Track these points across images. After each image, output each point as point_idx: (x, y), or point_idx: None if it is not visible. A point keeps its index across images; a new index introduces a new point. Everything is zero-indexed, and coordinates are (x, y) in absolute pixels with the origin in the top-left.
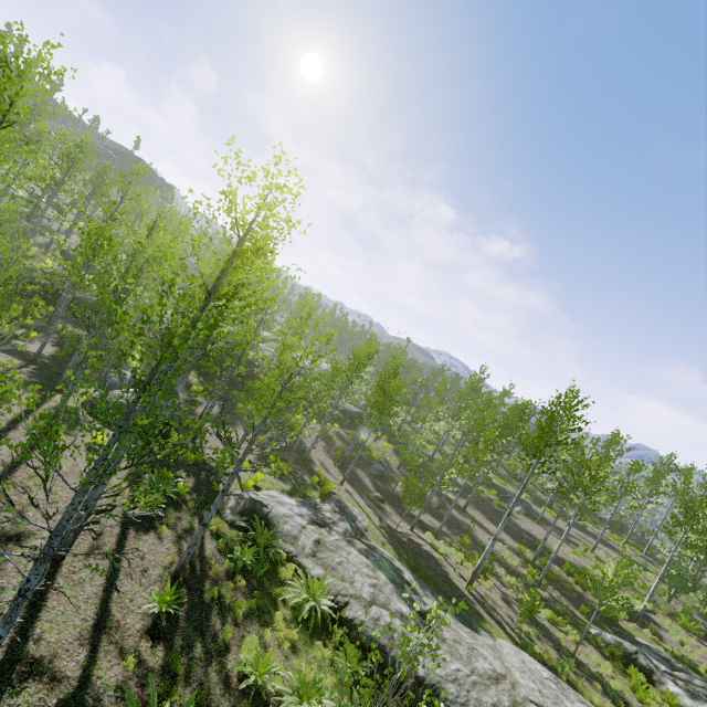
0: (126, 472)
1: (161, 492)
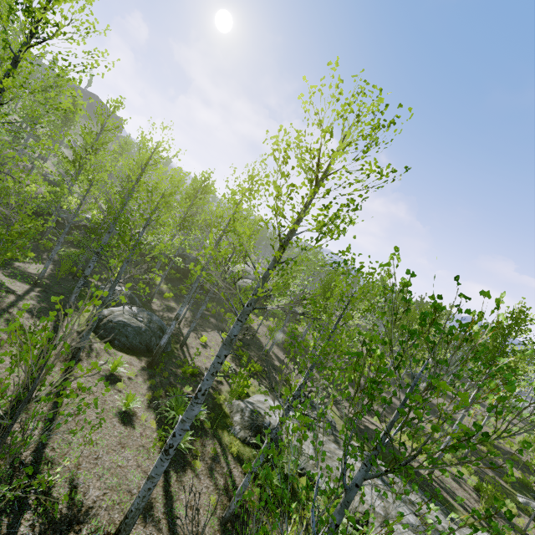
0: (146, 398)
1: None
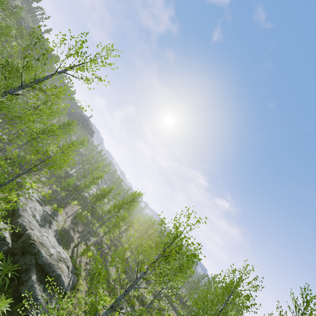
0: None
1: None
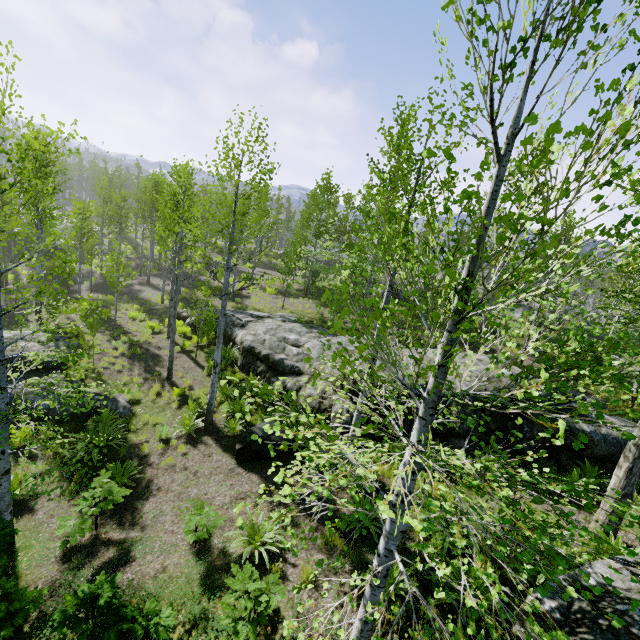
0: None
1: None
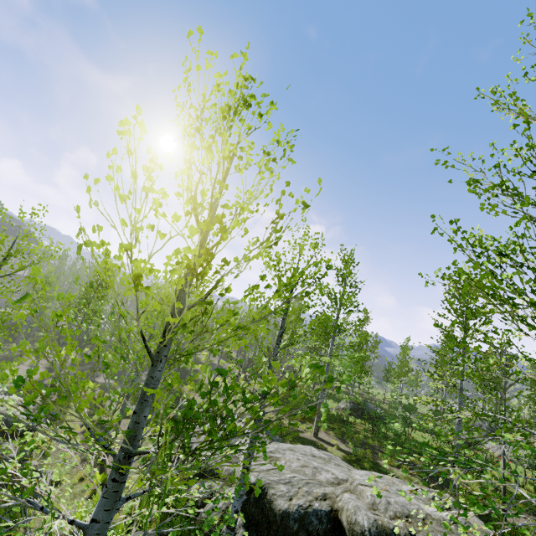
0: None
1: None
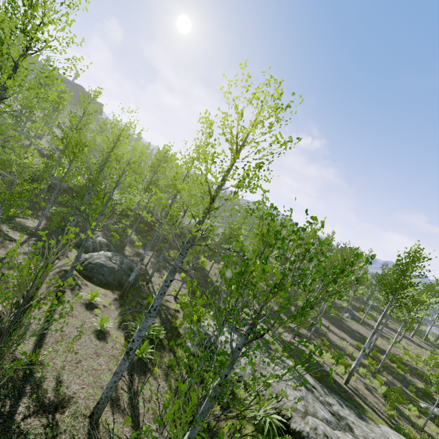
0: (117, 321)
1: (148, 339)
